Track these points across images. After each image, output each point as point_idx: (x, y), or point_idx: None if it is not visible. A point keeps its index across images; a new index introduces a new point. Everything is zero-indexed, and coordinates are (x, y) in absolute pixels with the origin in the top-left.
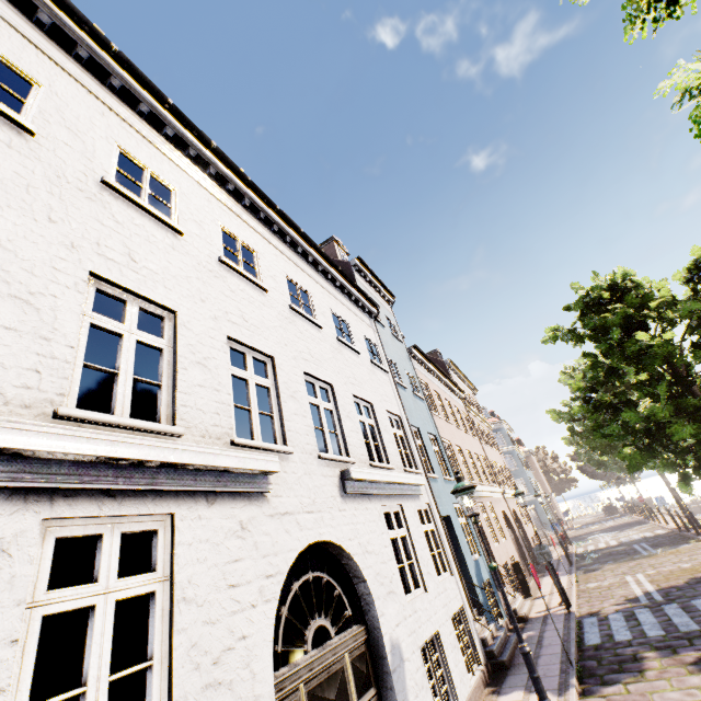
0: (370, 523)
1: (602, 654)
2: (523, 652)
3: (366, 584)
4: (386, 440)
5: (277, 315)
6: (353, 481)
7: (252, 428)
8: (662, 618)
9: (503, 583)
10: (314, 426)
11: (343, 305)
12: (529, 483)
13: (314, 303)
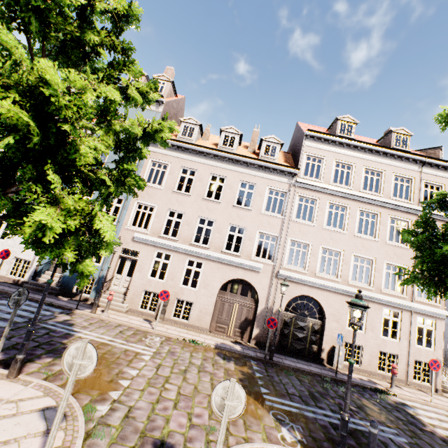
0: None
1: None
2: None
3: None
4: None
5: None
6: None
7: None
8: (5, 311)
9: (127, 293)
10: None
11: None
12: None
13: None
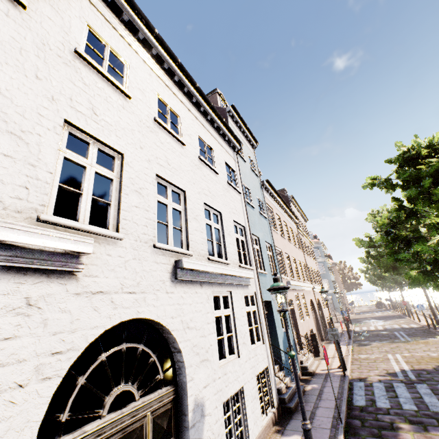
0: (197, 304)
1: (366, 416)
2: (304, 428)
3: (181, 354)
4: (227, 242)
5: (138, 122)
6: (186, 270)
7: (79, 211)
8: (415, 395)
9: (302, 347)
10: (158, 221)
11: (211, 135)
12: (331, 283)
13: (182, 125)
